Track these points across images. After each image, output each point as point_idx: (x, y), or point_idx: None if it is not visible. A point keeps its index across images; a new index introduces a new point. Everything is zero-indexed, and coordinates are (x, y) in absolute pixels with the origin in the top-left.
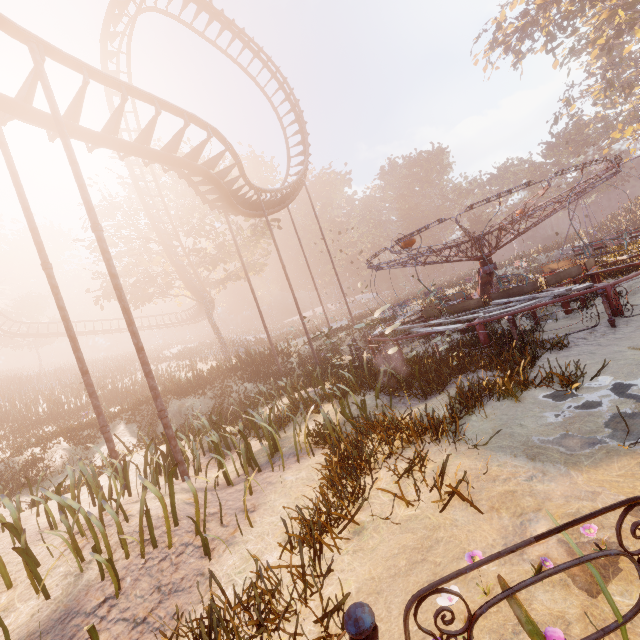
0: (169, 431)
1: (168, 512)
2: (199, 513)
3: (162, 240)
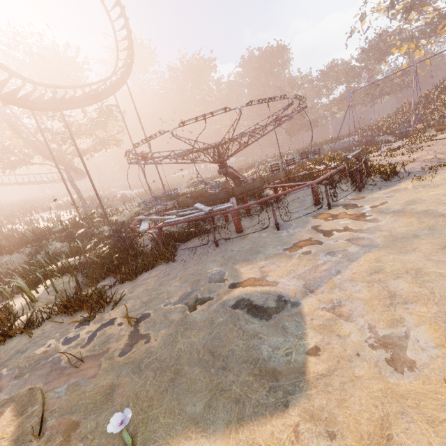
0: None
1: None
2: None
3: (5, 120)
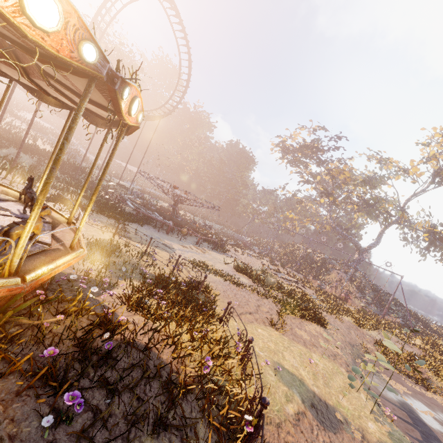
0: (16, 159)
1: (3, 175)
2: (14, 180)
3: None
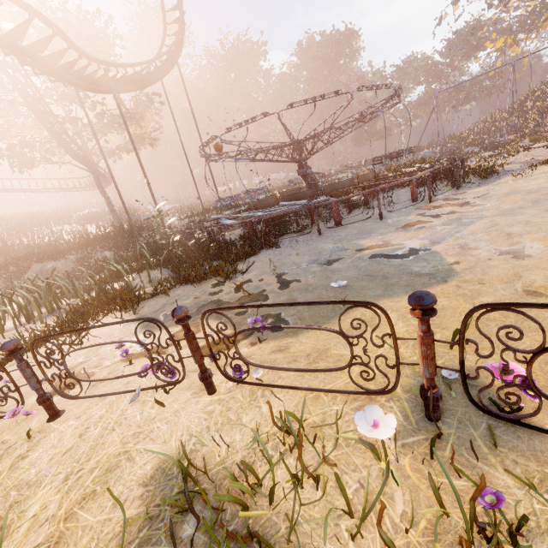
0: None
1: None
2: None
3: (29, 104)
